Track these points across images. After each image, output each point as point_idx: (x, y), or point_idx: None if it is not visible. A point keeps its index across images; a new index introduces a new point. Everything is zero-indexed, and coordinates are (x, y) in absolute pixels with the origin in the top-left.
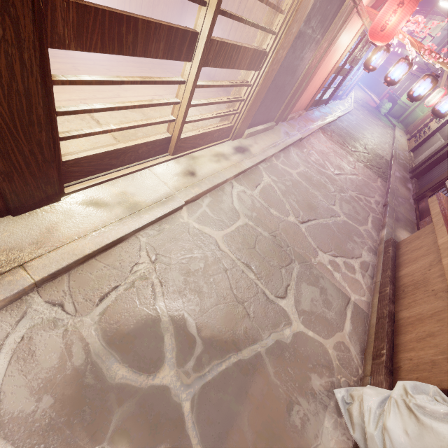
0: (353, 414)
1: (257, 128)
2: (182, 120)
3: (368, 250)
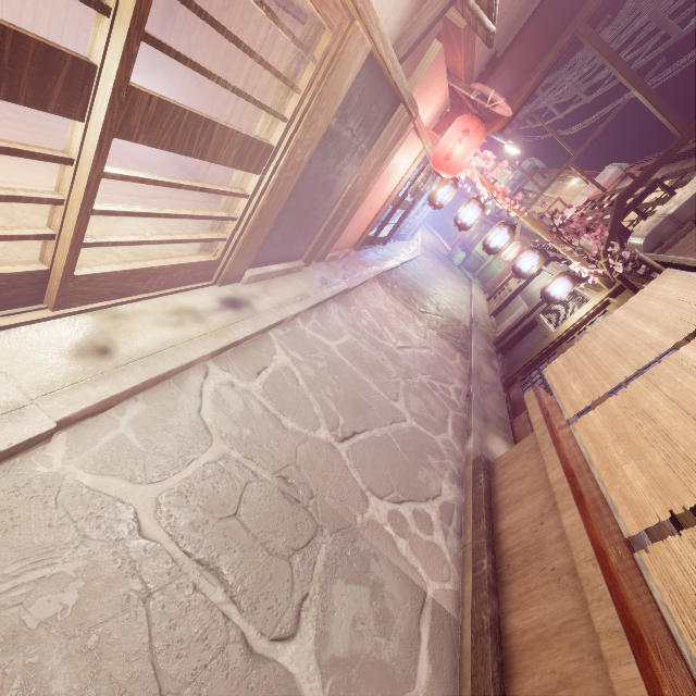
0: None
1: (271, 268)
2: (72, 239)
3: (451, 478)
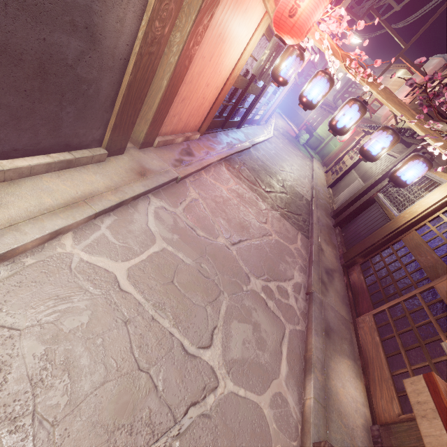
0: None
1: (17, 162)
2: None
3: None
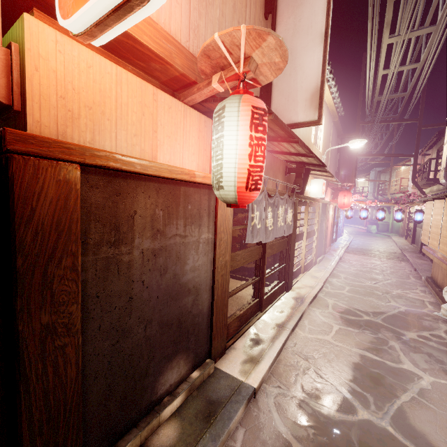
0: (444, 313)
1: (319, 258)
2: (304, 258)
3: (420, 286)
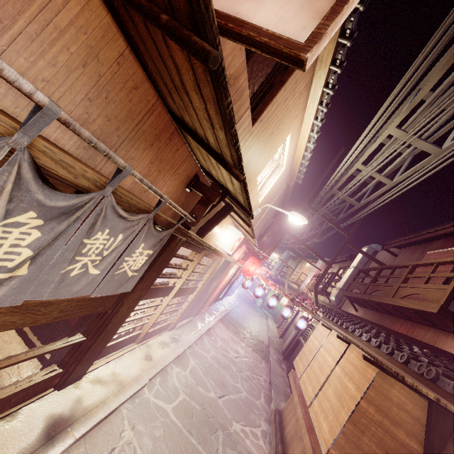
0: None
1: (184, 322)
2: (153, 322)
3: (264, 420)
